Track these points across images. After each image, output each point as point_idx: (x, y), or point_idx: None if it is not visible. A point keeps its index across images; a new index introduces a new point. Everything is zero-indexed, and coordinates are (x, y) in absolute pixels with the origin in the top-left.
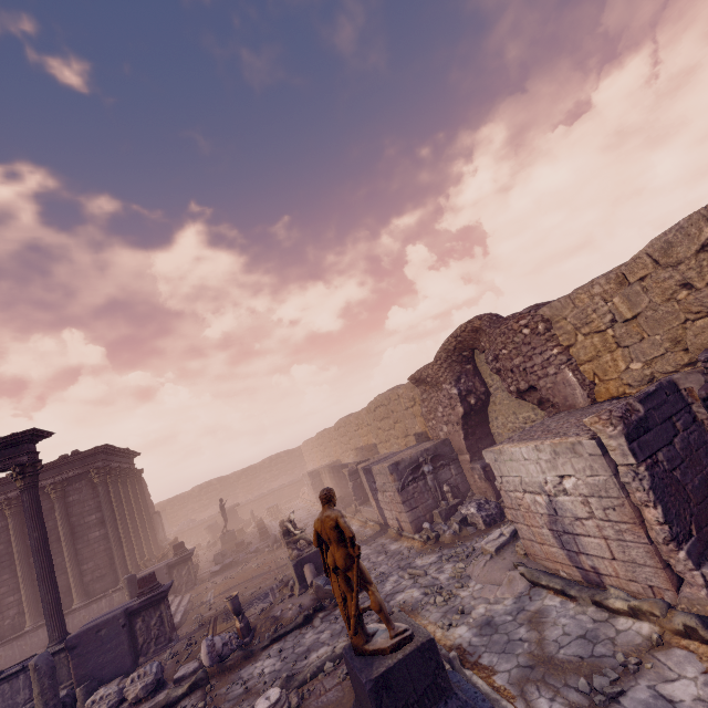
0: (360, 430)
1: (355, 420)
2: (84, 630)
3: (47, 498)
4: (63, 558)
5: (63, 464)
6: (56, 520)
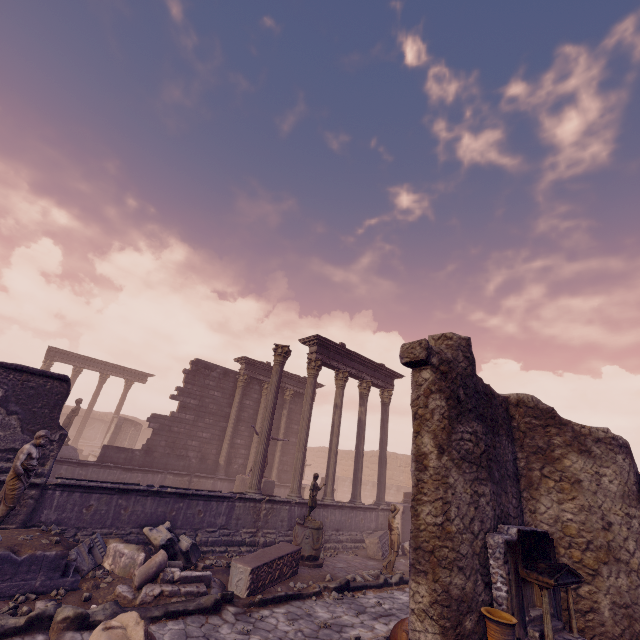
0: (409, 468)
1: (409, 460)
2: (406, 505)
3: (281, 396)
4: (275, 443)
5: (301, 381)
6: (281, 415)
